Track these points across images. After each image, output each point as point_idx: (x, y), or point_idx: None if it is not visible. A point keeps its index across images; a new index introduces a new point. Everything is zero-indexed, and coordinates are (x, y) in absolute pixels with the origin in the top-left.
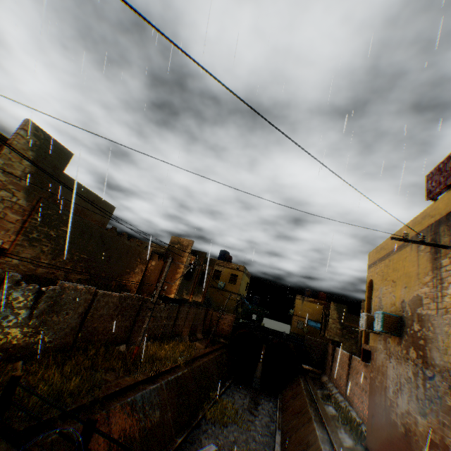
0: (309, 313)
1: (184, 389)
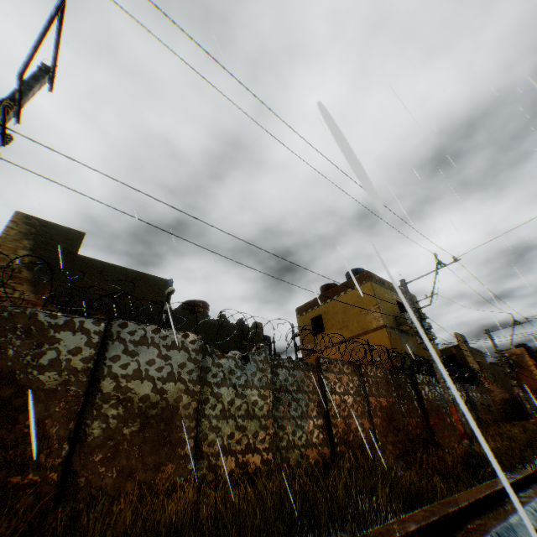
0: None
1: None
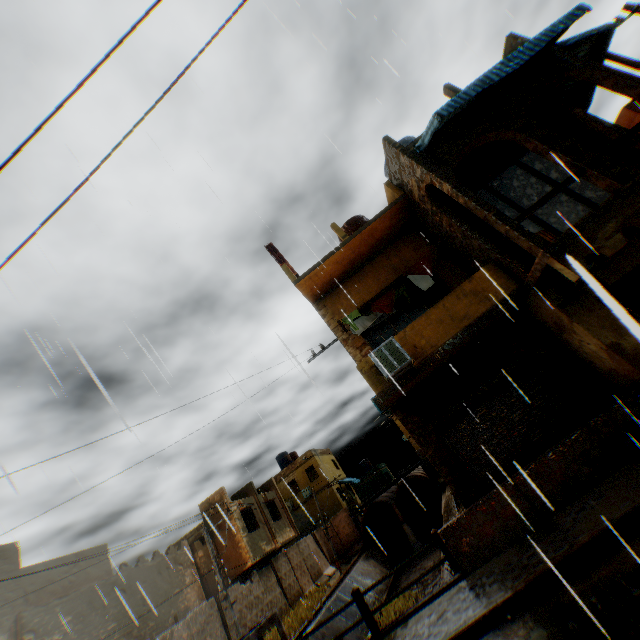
0: None
1: (330, 634)
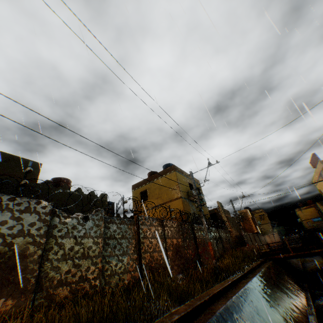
0: (308, 215)
1: None
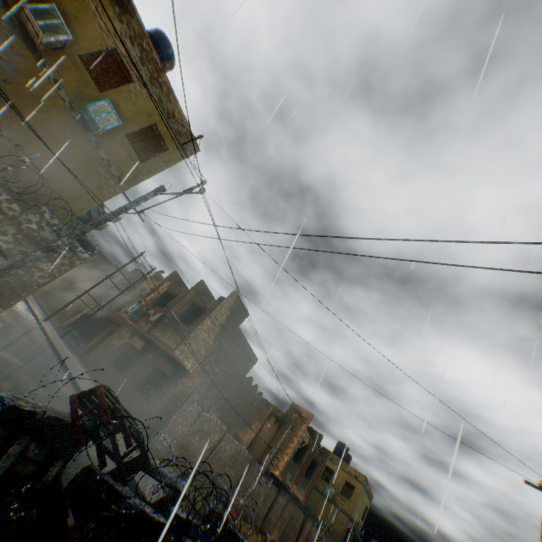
0: None
1: None
